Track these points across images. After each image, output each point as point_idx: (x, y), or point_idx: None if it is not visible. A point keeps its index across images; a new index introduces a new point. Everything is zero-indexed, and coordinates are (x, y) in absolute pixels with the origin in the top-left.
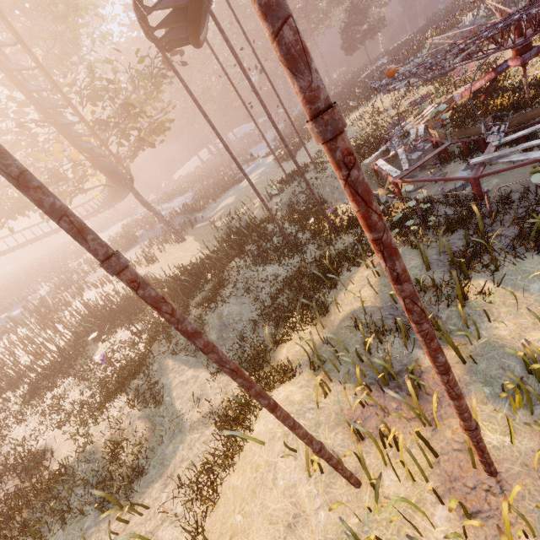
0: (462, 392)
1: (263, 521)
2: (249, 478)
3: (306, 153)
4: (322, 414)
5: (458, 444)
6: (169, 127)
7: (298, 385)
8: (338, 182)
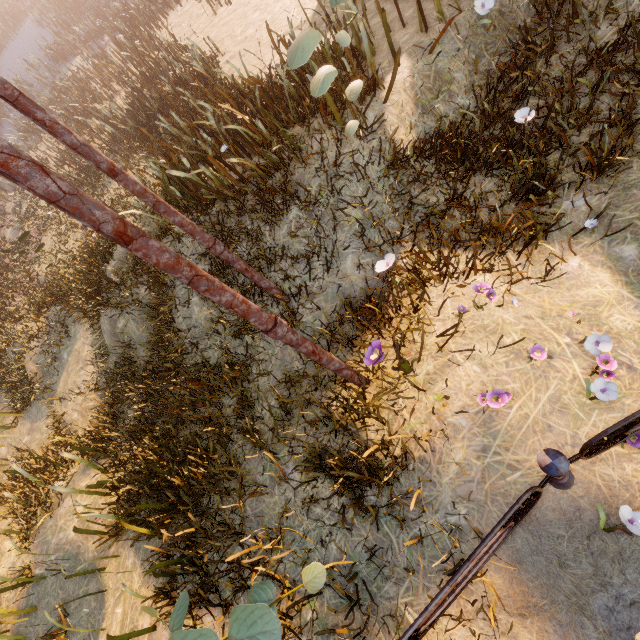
0: None
1: None
2: None
3: None
4: None
5: None
6: None
7: (16, 558)
8: None
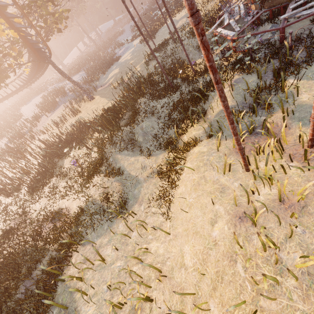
0: (289, 127)
1: (206, 195)
2: (190, 186)
3: (162, 34)
4: (220, 153)
5: (292, 144)
6: (67, 16)
7: (203, 145)
8: (191, 48)
